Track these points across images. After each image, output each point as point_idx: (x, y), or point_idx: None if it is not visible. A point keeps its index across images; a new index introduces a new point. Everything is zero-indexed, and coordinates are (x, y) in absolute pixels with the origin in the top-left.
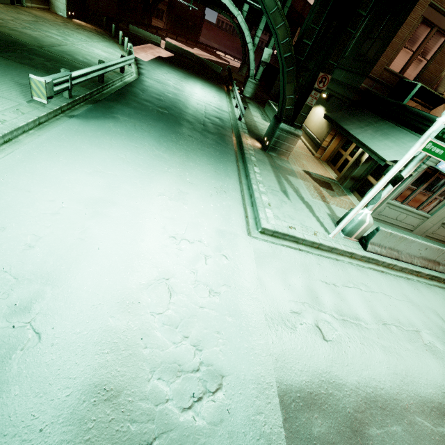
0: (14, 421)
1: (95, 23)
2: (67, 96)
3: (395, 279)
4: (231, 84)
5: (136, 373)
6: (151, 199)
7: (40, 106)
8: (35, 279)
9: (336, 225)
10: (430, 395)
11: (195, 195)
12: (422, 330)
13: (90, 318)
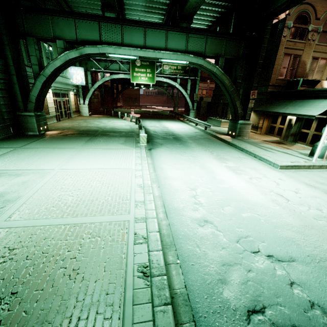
0: (291, 237)
1: (99, 114)
2: None
3: None
4: (179, 117)
5: (309, 220)
6: (222, 168)
7: (139, 148)
8: (230, 200)
9: (310, 156)
10: None
11: (235, 162)
12: None
13: (267, 208)
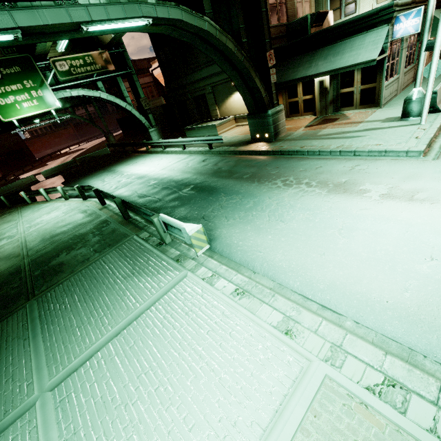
0: None
1: None
2: (170, 239)
3: None
4: (135, 148)
5: None
6: (389, 204)
7: (191, 261)
8: None
9: (404, 119)
10: None
11: (371, 180)
12: None
13: None
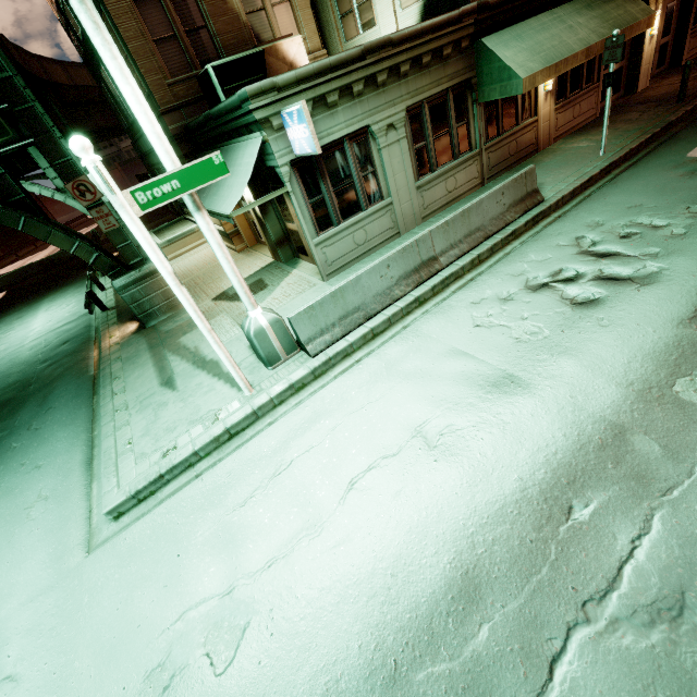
0: None
1: None
2: None
3: (378, 355)
4: None
5: None
6: None
7: None
8: None
9: (258, 359)
10: (445, 575)
11: None
12: (427, 421)
13: None
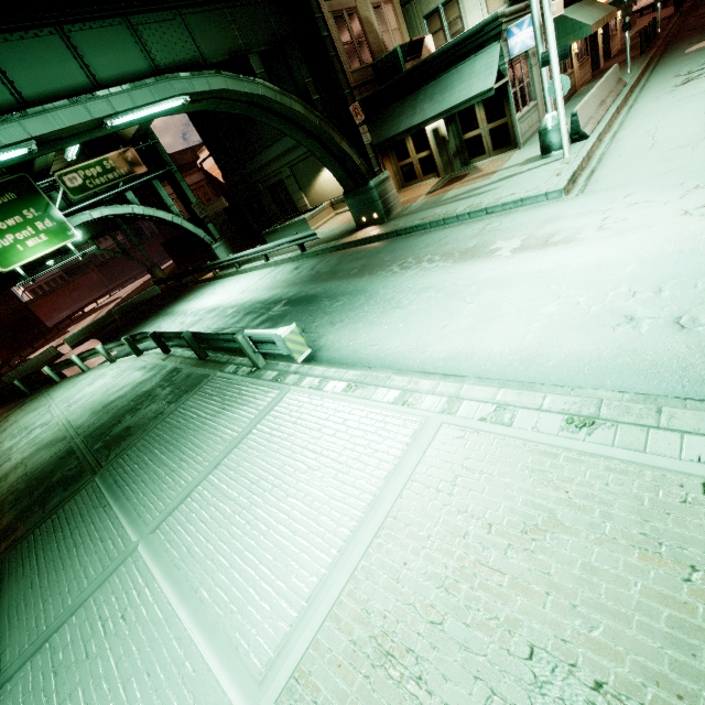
0: None
1: None
2: (263, 362)
3: (628, 124)
4: (197, 278)
5: None
6: (521, 257)
7: (294, 376)
8: None
9: (546, 156)
10: None
11: (503, 237)
12: None
13: None
